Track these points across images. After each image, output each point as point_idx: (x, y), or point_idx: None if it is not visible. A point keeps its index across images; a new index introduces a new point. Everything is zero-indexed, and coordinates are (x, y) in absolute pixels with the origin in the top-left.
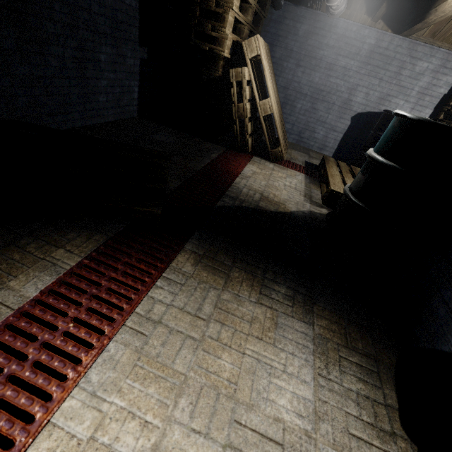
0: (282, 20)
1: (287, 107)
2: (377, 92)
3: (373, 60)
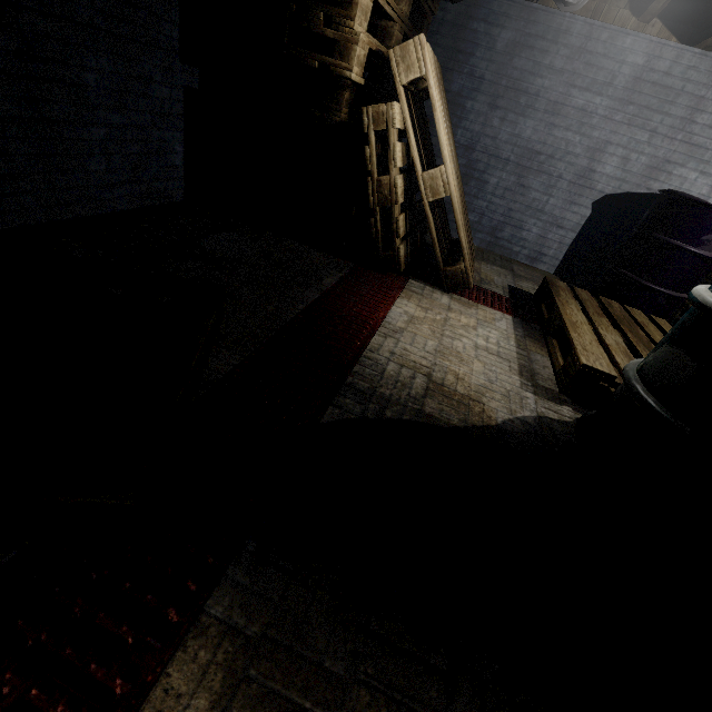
0: (465, 23)
1: (470, 183)
2: (645, 155)
3: (639, 95)
